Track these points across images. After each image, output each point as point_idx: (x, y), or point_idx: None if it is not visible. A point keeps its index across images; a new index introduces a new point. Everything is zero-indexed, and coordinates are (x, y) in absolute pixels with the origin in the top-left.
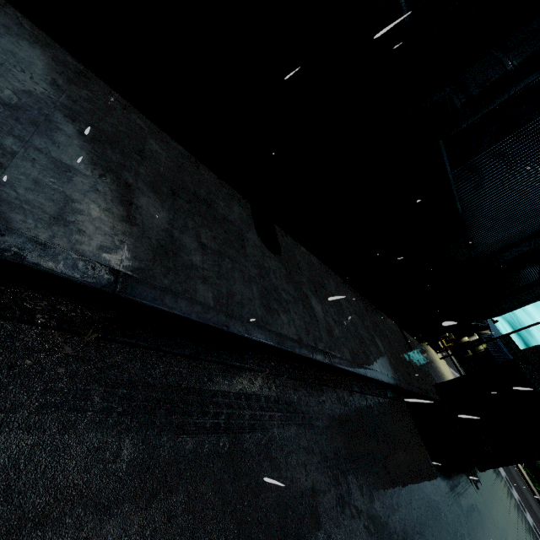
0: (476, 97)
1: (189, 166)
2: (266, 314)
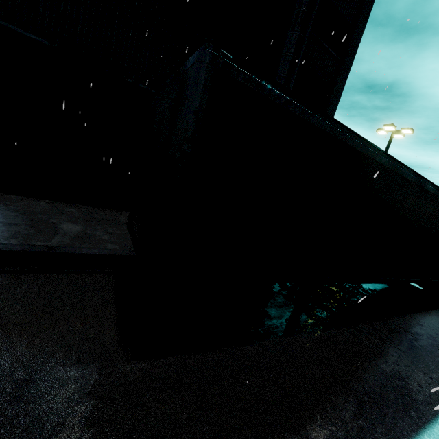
0: None
1: None
2: None
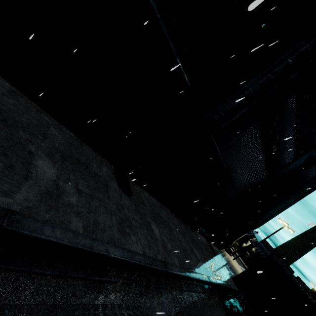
0: (223, 116)
1: (76, 144)
2: (121, 236)
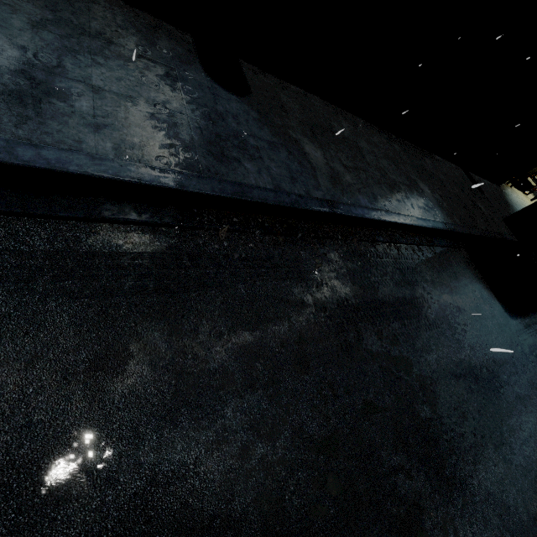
0: None
1: None
2: (216, 163)
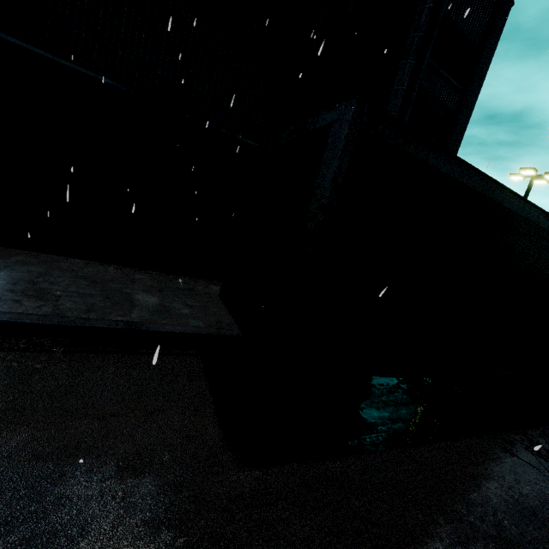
0: None
1: None
2: None
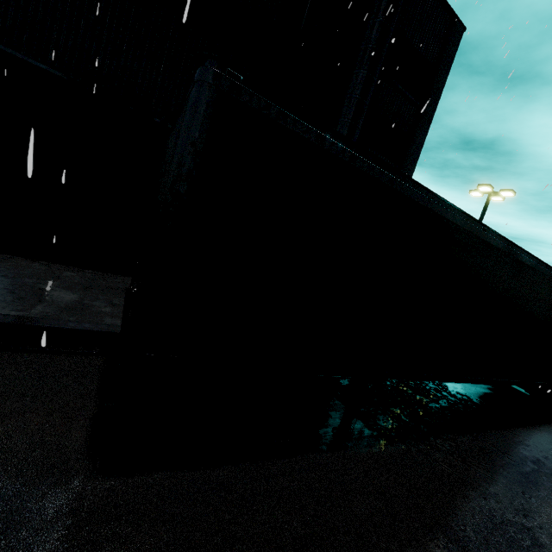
0: None
1: None
2: None
